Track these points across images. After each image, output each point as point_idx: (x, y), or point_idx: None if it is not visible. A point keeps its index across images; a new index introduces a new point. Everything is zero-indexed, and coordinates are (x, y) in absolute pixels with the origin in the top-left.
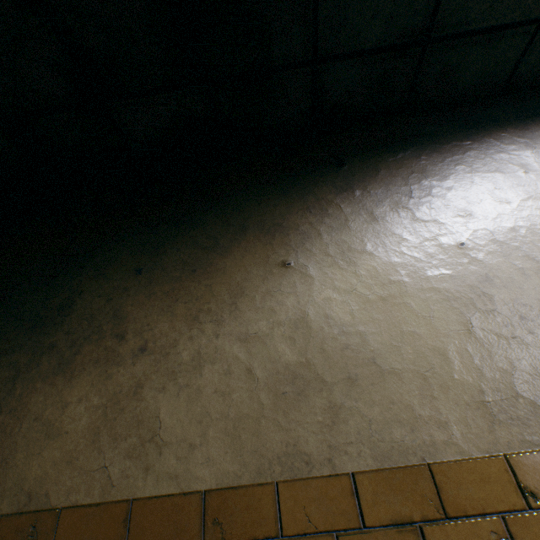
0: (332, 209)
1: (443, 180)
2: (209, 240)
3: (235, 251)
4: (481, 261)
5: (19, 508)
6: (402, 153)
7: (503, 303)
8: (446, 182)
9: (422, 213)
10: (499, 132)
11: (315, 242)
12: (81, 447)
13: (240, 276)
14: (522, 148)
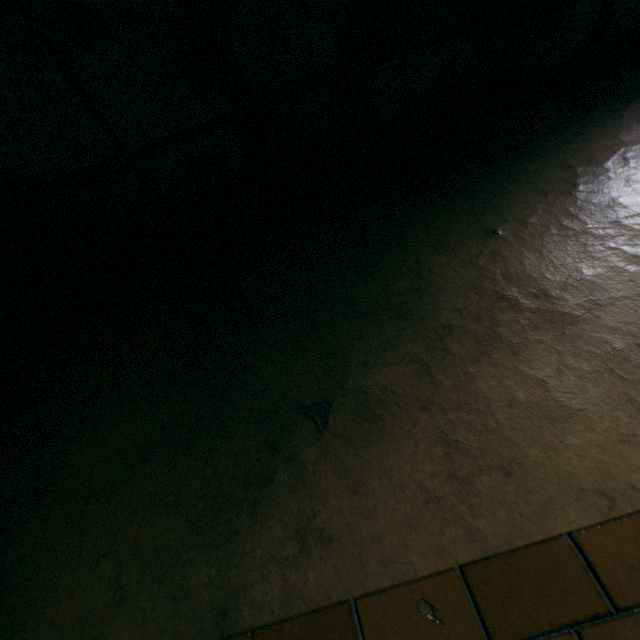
0: None
1: None
2: (559, 184)
3: (613, 185)
4: None
5: (605, 513)
6: None
7: None
8: None
9: None
10: None
11: None
12: (625, 421)
13: None
14: None
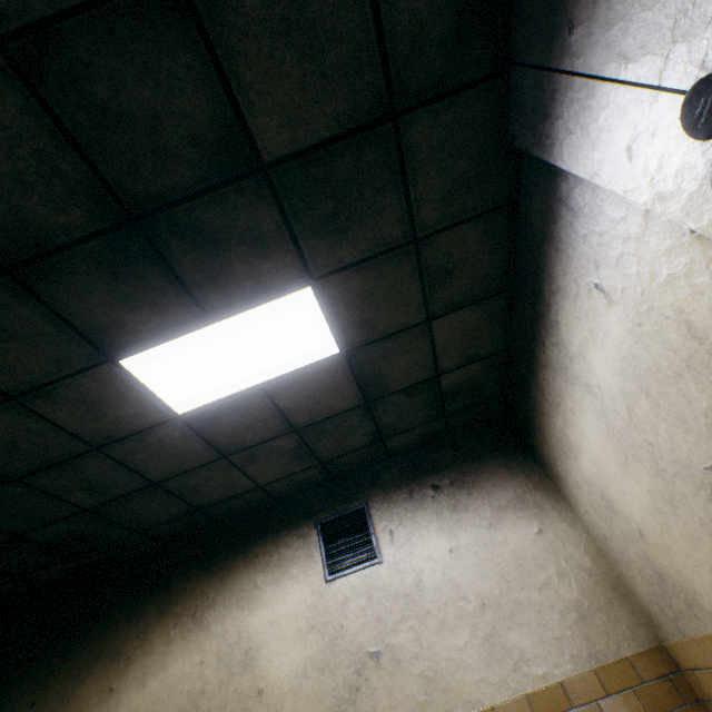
0: (150, 633)
1: (215, 599)
2: (78, 669)
3: (89, 680)
4: (206, 676)
5: None
6: (205, 569)
7: (202, 711)
8: (216, 600)
9: (194, 632)
10: (262, 543)
11: (132, 666)
12: None
13: (86, 703)
14: (267, 561)
